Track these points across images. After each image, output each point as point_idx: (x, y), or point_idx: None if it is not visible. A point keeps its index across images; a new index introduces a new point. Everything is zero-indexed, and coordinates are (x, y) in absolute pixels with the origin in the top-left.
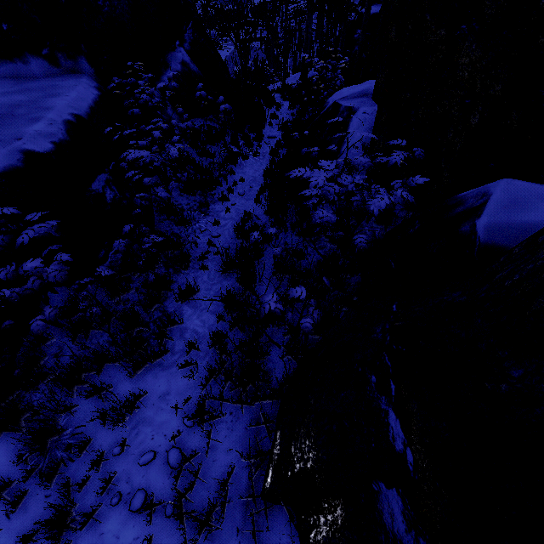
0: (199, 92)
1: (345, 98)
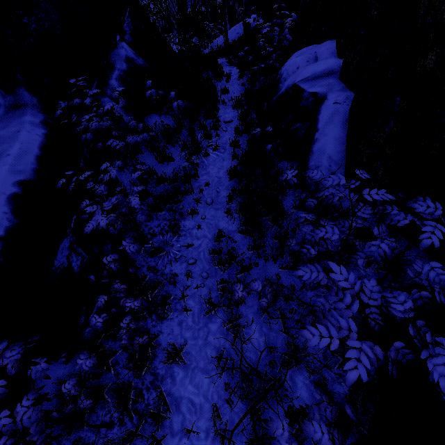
0: (149, 91)
1: (306, 79)
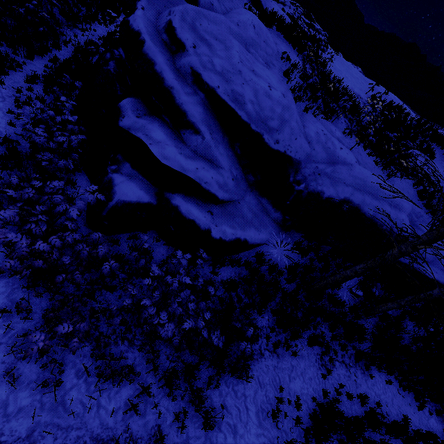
0: None
1: None
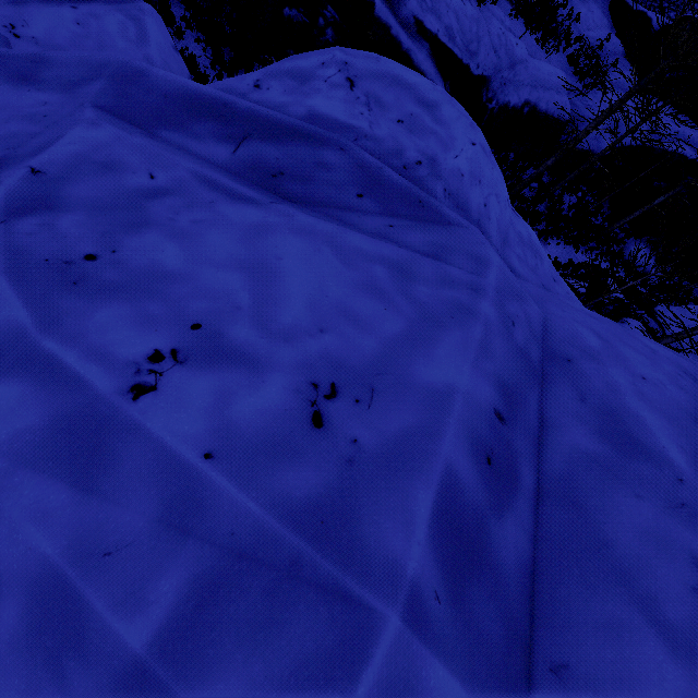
0: None
1: None
